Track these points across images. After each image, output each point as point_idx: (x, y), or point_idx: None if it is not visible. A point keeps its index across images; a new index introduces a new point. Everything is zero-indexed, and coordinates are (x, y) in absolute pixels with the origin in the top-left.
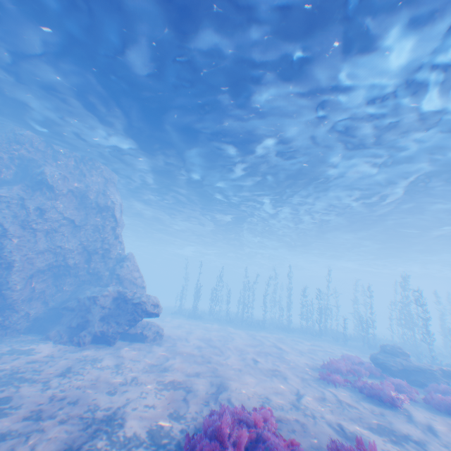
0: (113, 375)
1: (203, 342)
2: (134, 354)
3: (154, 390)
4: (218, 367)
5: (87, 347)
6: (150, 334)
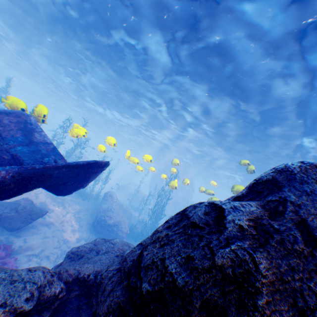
0: None
1: None
2: None
3: None
4: None
5: None
6: None
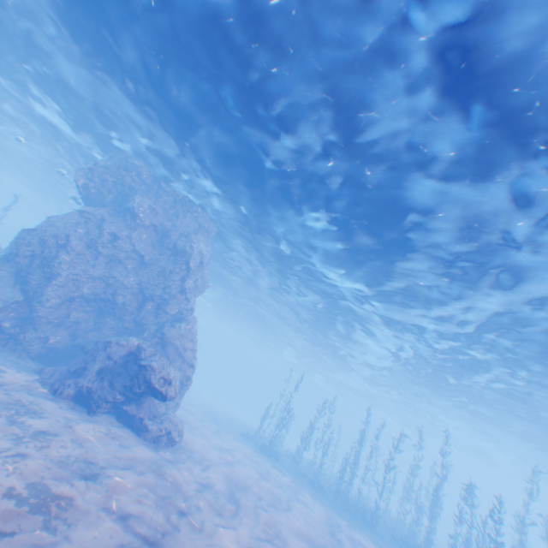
0: (4, 435)
1: (226, 483)
2: (94, 435)
3: (1, 488)
4: (181, 530)
5: (58, 400)
6: (152, 426)
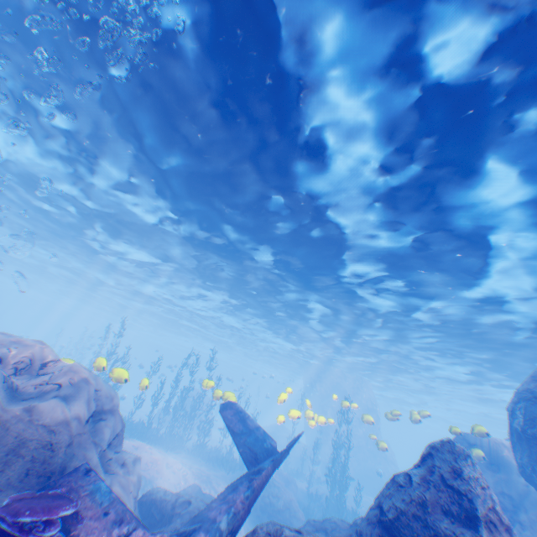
0: None
1: None
2: None
3: None
4: None
5: None
6: None
